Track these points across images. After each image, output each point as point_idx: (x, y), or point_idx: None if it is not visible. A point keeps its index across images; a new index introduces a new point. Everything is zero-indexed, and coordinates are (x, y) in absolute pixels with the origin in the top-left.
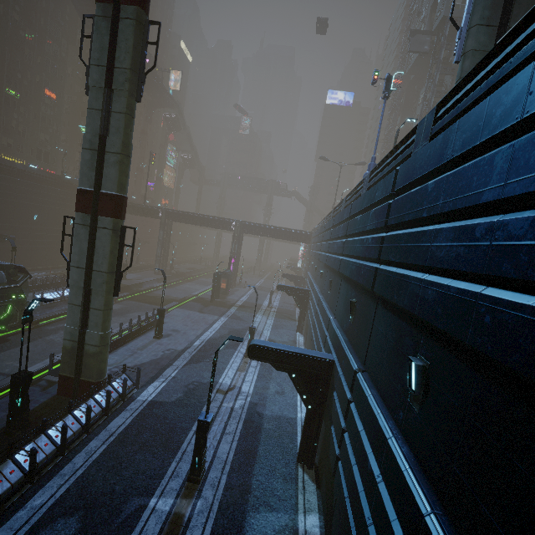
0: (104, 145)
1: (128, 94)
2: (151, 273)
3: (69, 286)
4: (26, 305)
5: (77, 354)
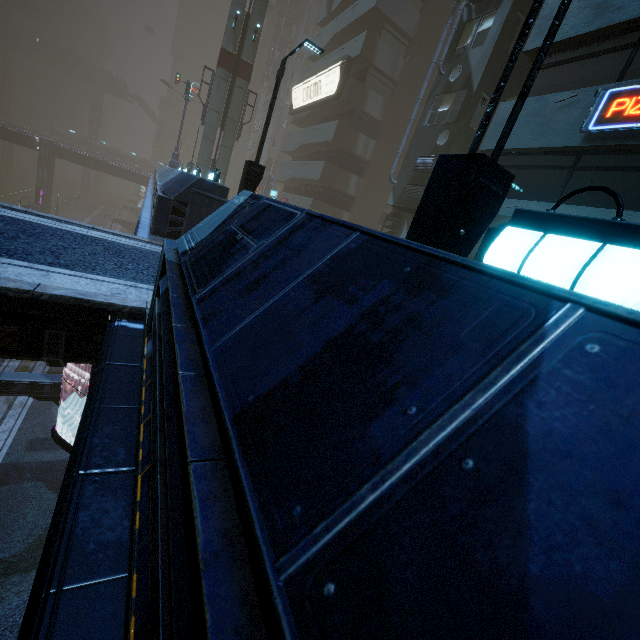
0: None
1: None
2: None
3: None
4: None
5: None
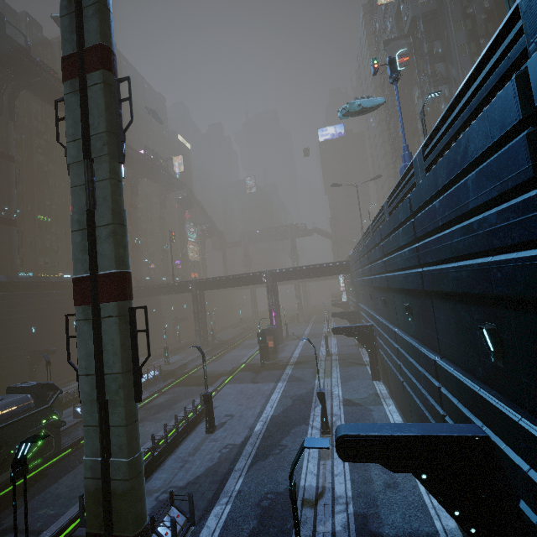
0: (94, 220)
1: (108, 157)
2: (194, 350)
3: (81, 402)
4: (60, 427)
5: (103, 498)
